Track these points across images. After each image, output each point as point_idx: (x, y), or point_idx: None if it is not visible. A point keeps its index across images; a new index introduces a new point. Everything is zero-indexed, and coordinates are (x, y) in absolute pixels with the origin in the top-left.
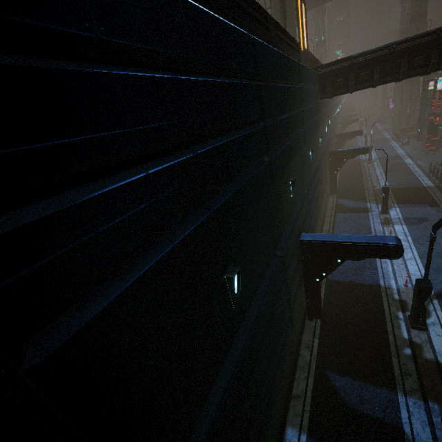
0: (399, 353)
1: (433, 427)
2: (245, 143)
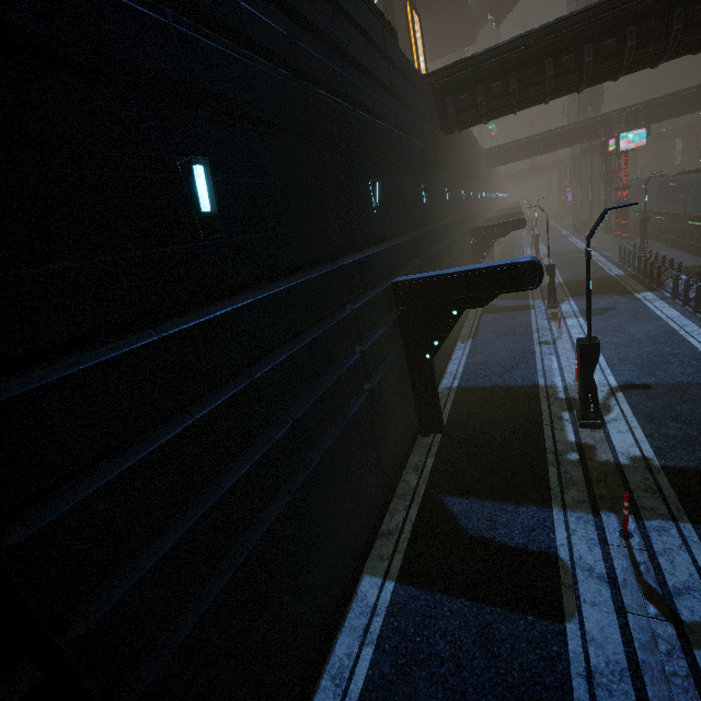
0: (560, 459)
1: (606, 546)
2: None
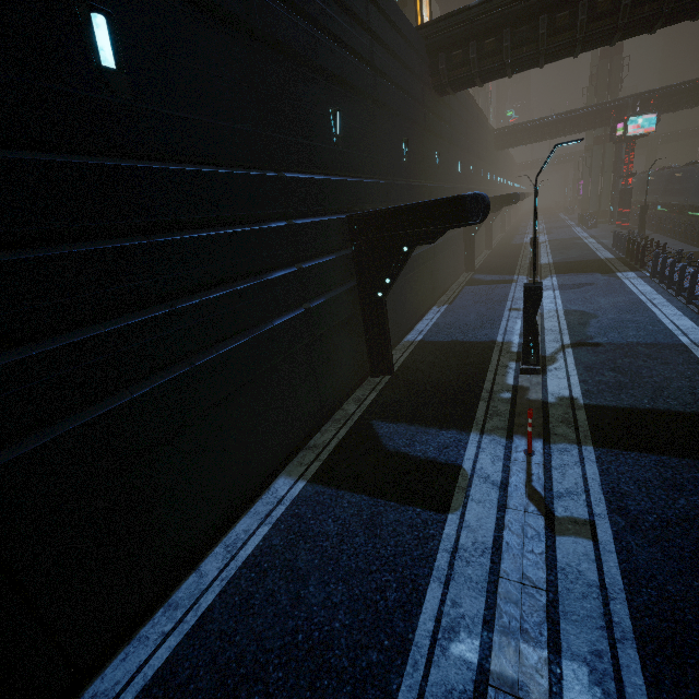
0: (492, 397)
1: (509, 461)
2: None
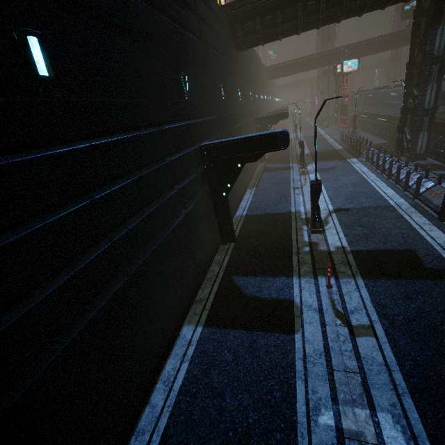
0: (299, 251)
1: (319, 293)
2: None
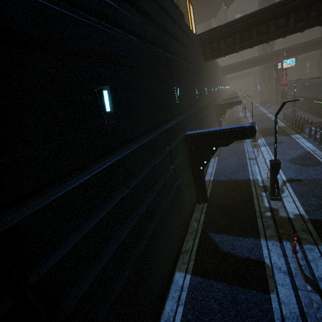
0: (262, 215)
1: (286, 257)
2: (116, 2)
